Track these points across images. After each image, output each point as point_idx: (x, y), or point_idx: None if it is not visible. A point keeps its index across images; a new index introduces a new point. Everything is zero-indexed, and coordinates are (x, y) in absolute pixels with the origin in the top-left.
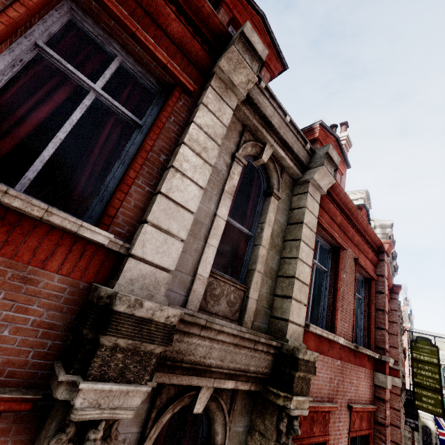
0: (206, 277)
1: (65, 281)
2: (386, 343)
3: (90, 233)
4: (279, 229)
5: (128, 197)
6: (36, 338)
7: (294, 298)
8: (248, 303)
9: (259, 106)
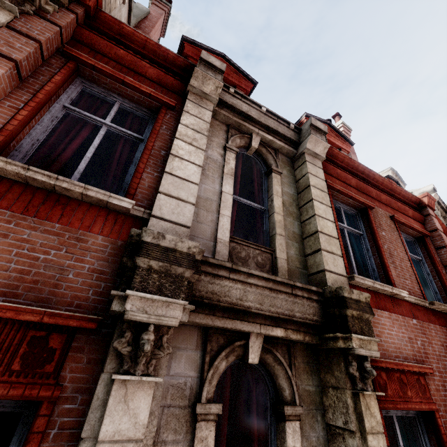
0: (227, 241)
1: (106, 240)
2: None
3: (117, 201)
4: (290, 199)
5: (142, 181)
6: (92, 280)
7: (324, 250)
8: (278, 262)
9: (234, 106)
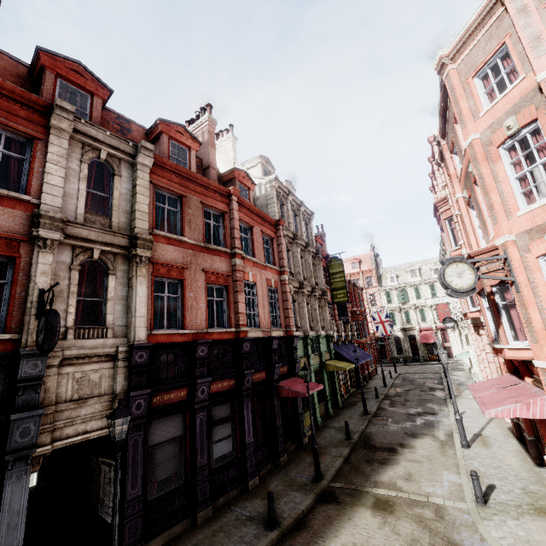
0: (83, 214)
1: (23, 213)
2: (235, 244)
3: (24, 197)
4: (127, 191)
5: (33, 186)
6: (22, 227)
7: (138, 218)
8: (113, 224)
9: (85, 133)
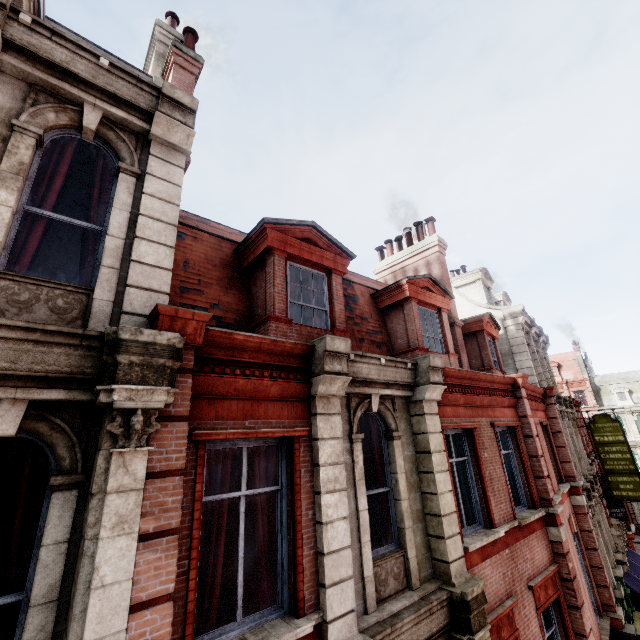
0: (372, 574)
1: None
2: (549, 493)
3: (302, 632)
4: (410, 464)
5: (304, 572)
6: None
7: (447, 537)
8: (410, 565)
9: (356, 379)
